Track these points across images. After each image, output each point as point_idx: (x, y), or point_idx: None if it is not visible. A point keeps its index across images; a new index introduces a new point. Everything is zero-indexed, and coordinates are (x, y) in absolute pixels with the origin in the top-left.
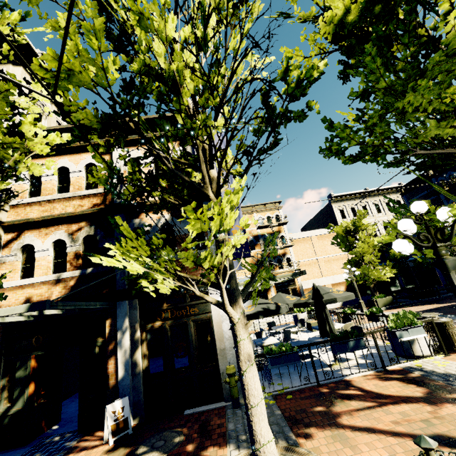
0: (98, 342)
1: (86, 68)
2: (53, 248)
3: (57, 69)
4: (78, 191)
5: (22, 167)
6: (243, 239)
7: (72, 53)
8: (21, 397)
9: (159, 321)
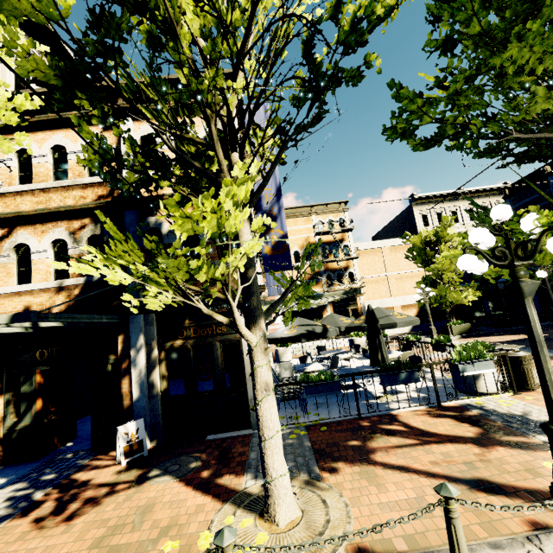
0: (110, 359)
1: None
2: (52, 249)
3: None
4: (79, 178)
5: None
6: (257, 247)
7: None
8: (28, 412)
9: (180, 340)
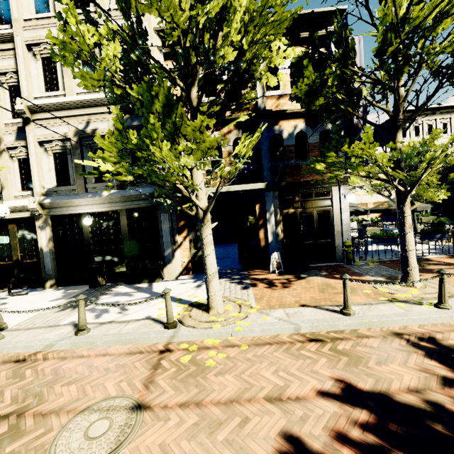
0: (250, 219)
1: (401, 5)
2: None
3: (433, 24)
4: None
5: (264, 78)
6: (453, 148)
7: (429, 4)
8: None
9: (291, 209)
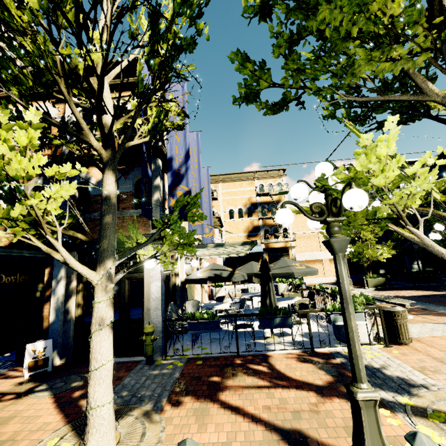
0: (39, 287)
1: None
2: None
3: None
4: None
5: None
6: (64, 192)
7: None
8: None
9: None
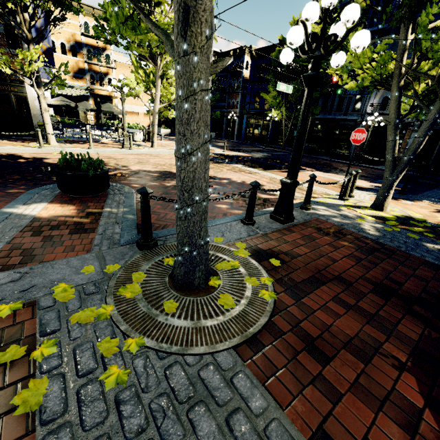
0: None
1: None
2: None
3: None
4: None
5: None
6: (42, 65)
7: None
8: None
9: None
